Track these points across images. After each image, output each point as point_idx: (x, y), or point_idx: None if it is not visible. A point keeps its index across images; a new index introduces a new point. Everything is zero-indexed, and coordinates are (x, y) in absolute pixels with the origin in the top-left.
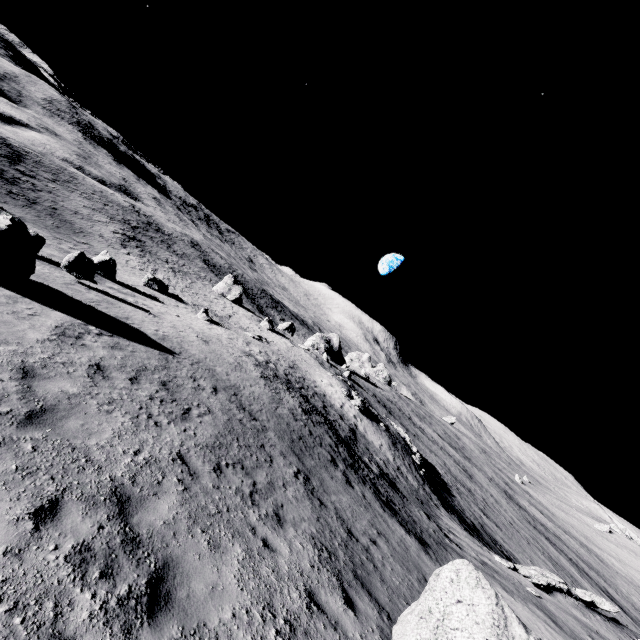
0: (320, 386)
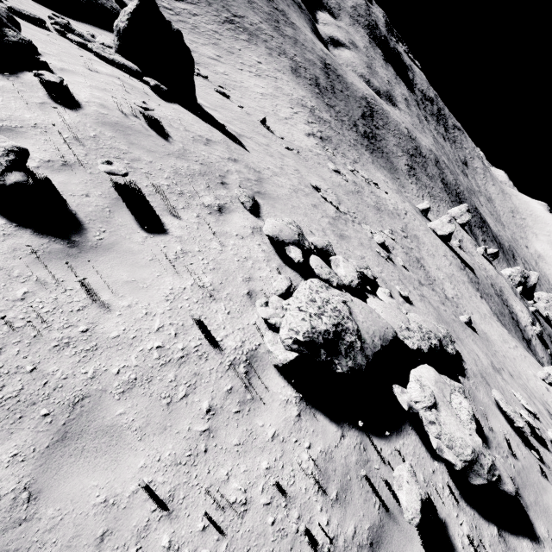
0: (514, 309)
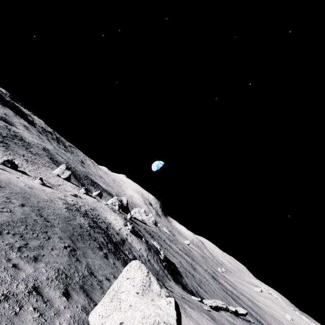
0: (109, 219)
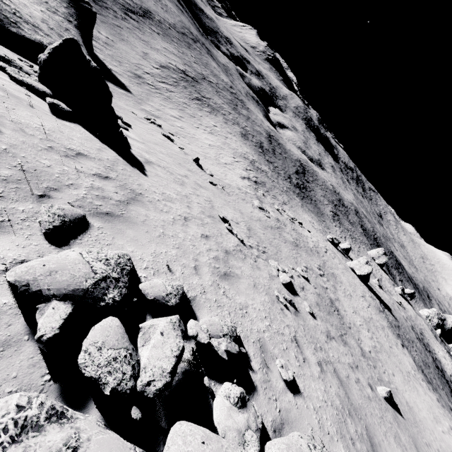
0: (437, 354)
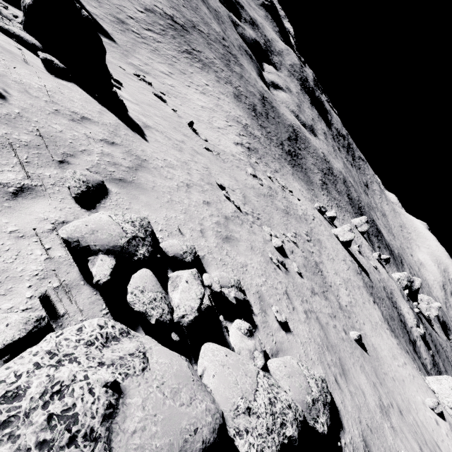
0: (402, 310)
